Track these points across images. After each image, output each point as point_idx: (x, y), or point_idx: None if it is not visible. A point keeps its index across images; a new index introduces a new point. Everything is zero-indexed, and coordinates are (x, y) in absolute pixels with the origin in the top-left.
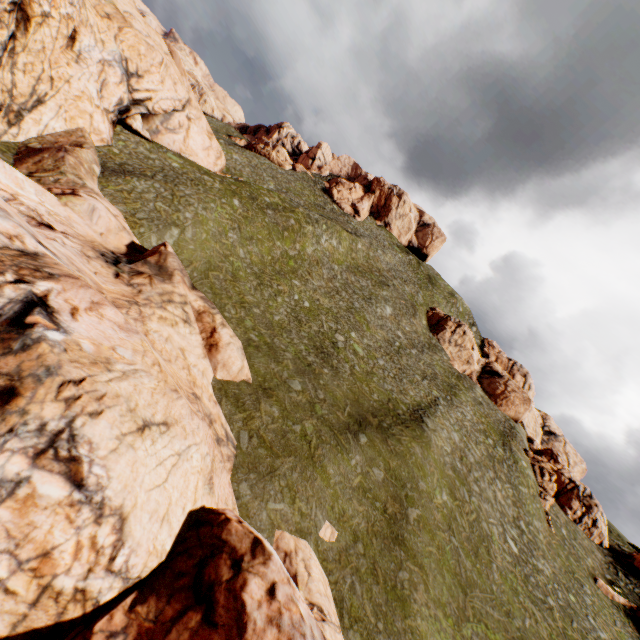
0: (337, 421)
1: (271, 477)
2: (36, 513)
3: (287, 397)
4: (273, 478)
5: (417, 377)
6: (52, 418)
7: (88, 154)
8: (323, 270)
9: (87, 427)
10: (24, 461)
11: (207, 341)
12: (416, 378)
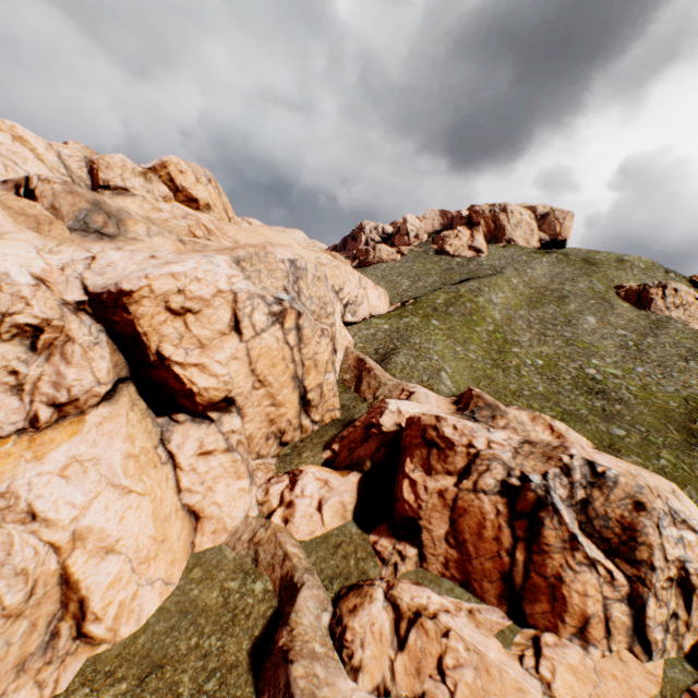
0: (676, 441)
1: (694, 503)
2: (694, 549)
3: (626, 444)
4: (696, 503)
5: (679, 364)
6: (661, 506)
7: (371, 361)
8: (517, 325)
9: (672, 504)
10: (673, 528)
11: (552, 436)
12: (680, 365)
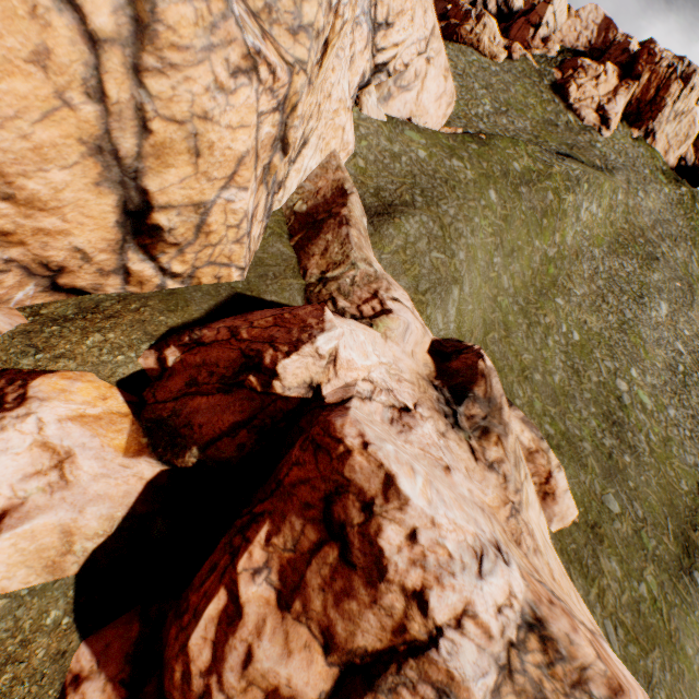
0: (668, 556)
1: (653, 690)
2: None
3: (614, 532)
4: (654, 691)
5: None
6: None
7: (356, 205)
8: (583, 264)
9: None
10: None
11: (539, 487)
12: None
